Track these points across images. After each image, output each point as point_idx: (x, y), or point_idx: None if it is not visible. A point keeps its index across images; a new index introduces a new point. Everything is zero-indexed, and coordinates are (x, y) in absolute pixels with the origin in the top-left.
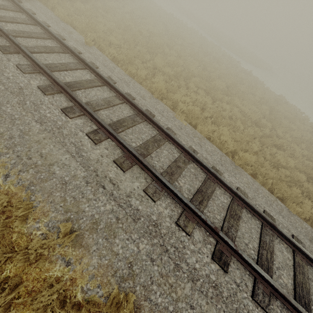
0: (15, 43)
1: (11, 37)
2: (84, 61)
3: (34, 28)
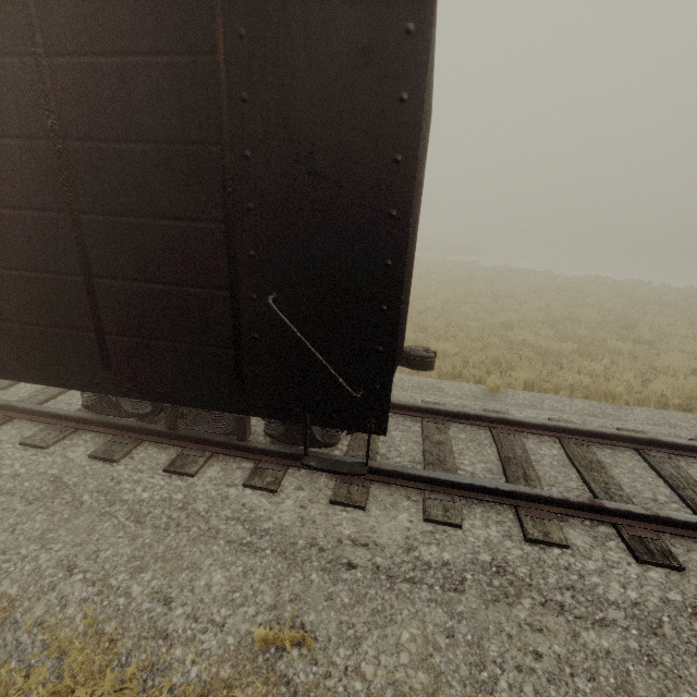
0: (640, 515)
1: (611, 506)
2: (661, 441)
3: (461, 431)
